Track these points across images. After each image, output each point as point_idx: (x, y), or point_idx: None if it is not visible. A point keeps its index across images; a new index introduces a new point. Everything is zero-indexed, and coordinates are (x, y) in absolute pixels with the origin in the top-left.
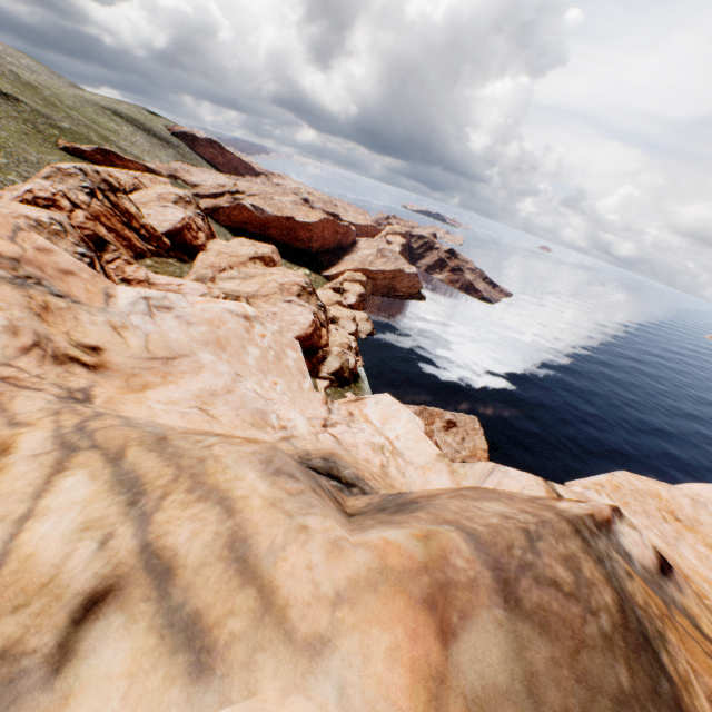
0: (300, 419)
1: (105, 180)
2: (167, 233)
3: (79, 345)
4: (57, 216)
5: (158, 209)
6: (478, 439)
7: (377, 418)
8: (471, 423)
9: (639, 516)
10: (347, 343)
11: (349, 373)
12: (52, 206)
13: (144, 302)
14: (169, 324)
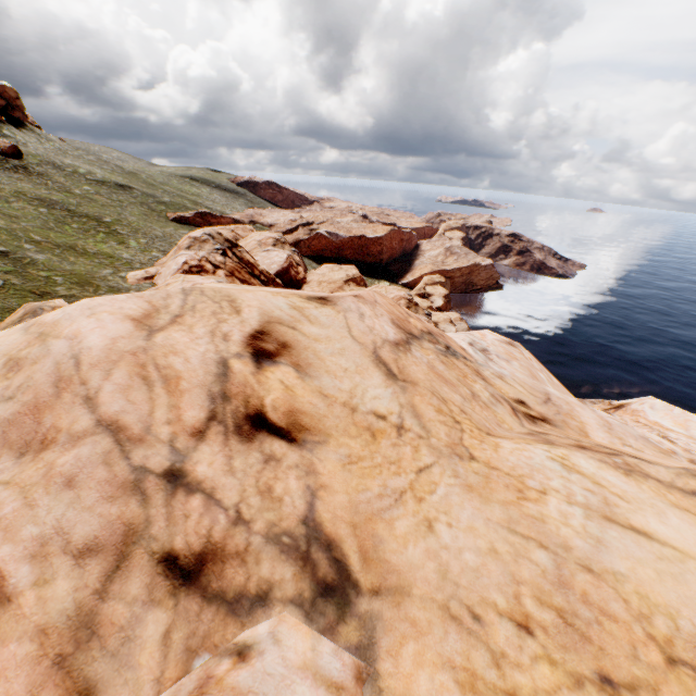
0: (661, 440)
1: (226, 239)
2: (276, 274)
3: (514, 401)
4: (221, 279)
5: (262, 254)
6: None
7: (672, 425)
8: None
9: None
10: None
11: None
12: (201, 271)
13: (474, 348)
14: (504, 365)
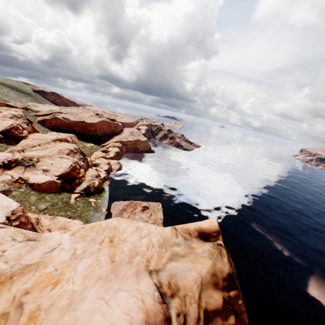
0: None
1: None
2: (2, 131)
3: None
4: None
5: (0, 121)
6: (159, 214)
7: None
8: (157, 206)
9: (82, 243)
10: (95, 174)
11: (94, 189)
12: None
13: None
14: None
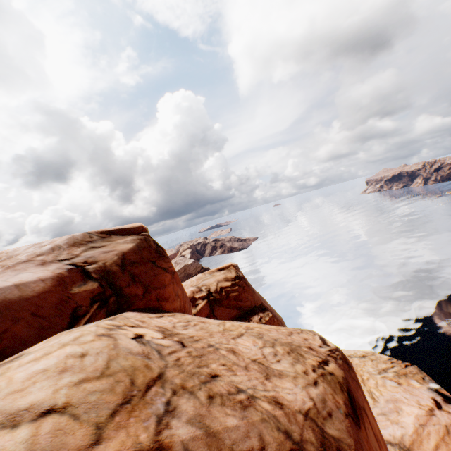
0: None
1: None
2: None
3: None
4: None
5: None
6: None
7: None
8: None
9: None
10: None
11: None
12: None
13: None
14: None
